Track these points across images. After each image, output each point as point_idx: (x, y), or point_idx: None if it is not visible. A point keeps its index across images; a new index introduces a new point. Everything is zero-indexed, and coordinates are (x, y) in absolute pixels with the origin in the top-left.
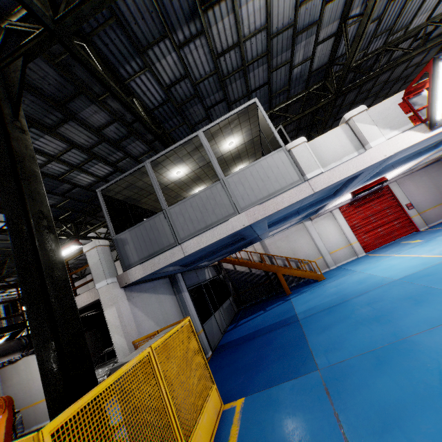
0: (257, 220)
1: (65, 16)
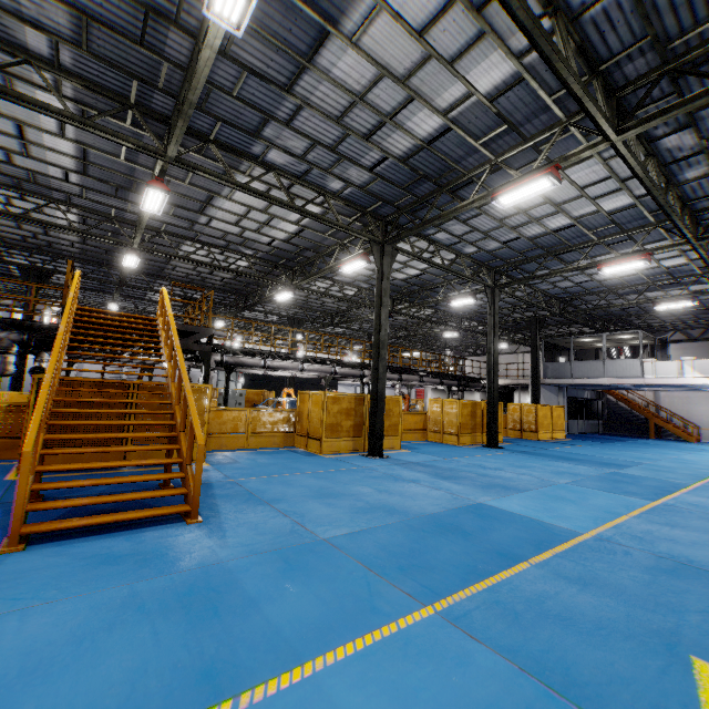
0: (611, 384)
1: (563, 312)
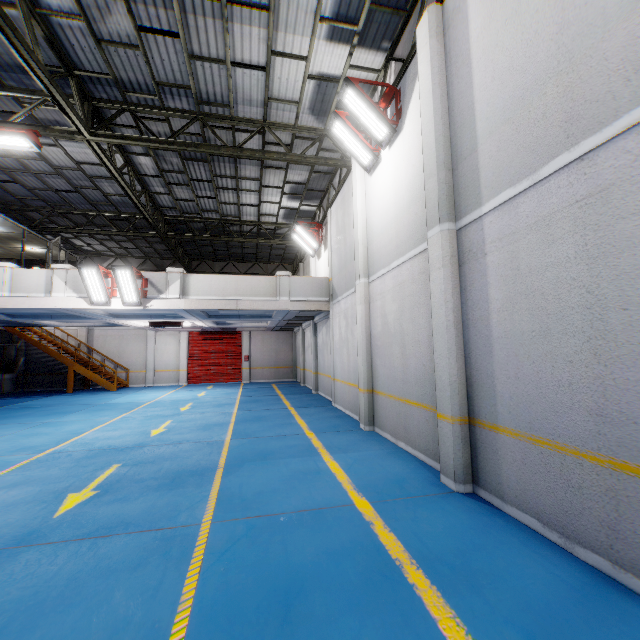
0: None
1: None
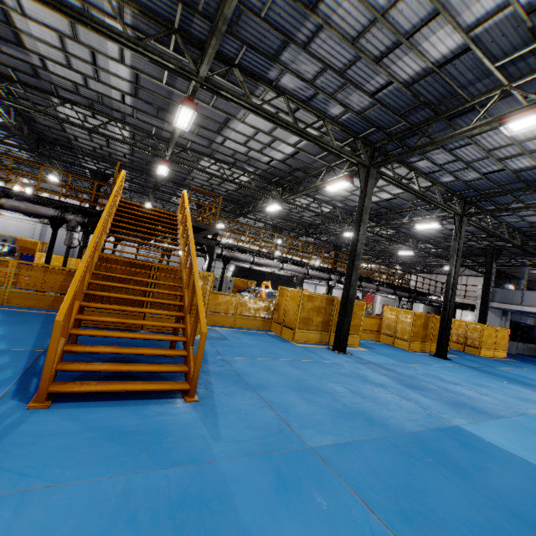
0: None
1: (523, 245)
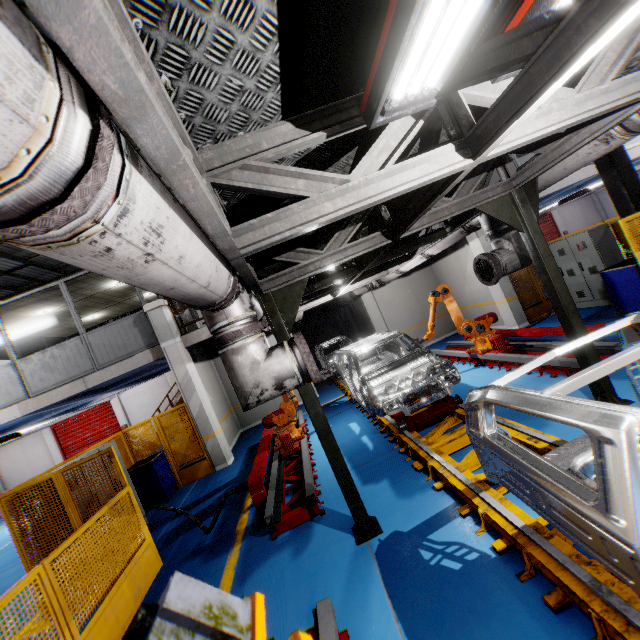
0: (589, 176)
1: None
